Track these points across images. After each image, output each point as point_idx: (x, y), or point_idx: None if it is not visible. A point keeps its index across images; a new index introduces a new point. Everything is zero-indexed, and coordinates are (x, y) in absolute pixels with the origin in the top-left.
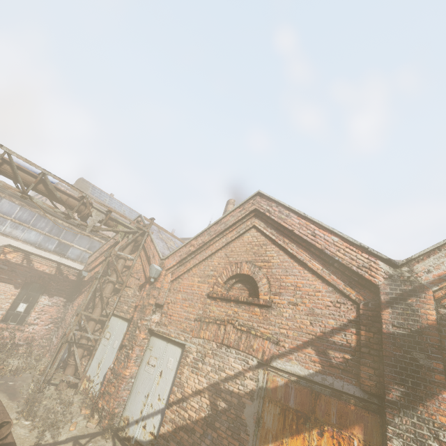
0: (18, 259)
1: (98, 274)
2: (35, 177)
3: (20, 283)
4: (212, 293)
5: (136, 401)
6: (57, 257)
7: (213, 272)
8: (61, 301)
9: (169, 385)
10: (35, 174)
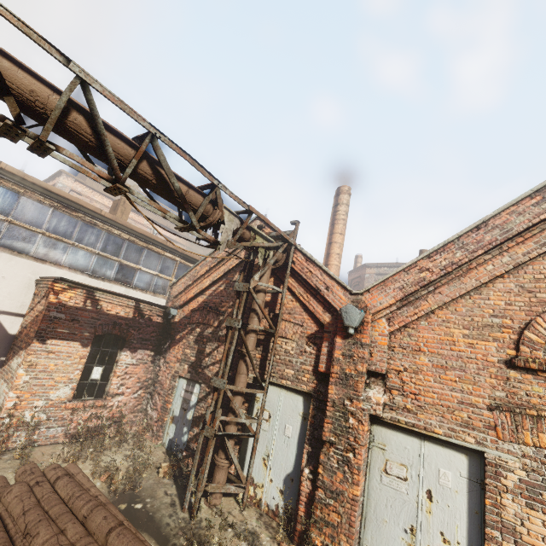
0: (78, 300)
1: (237, 322)
2: (131, 145)
3: (88, 337)
4: (526, 362)
5: (386, 536)
6: (122, 288)
7: (500, 320)
8: (148, 355)
9: (463, 519)
10: (130, 139)
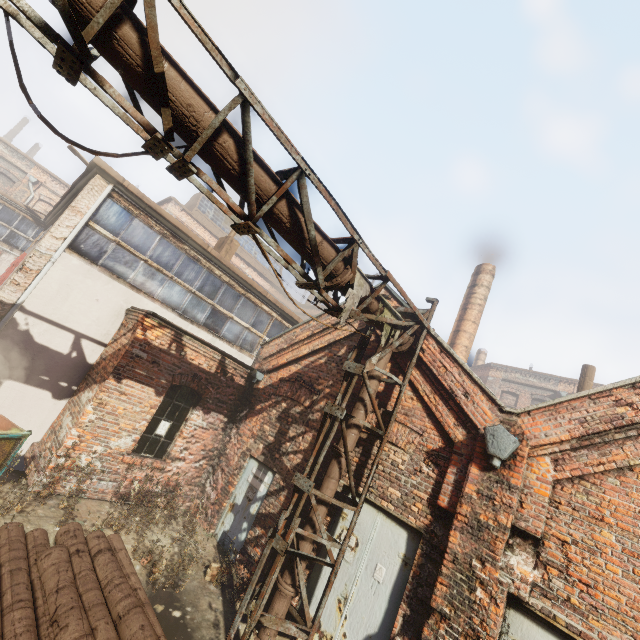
0: (163, 341)
1: (340, 411)
2: (274, 180)
3: (164, 385)
4: None
5: None
6: (209, 336)
7: None
8: (220, 421)
9: None
10: (274, 173)
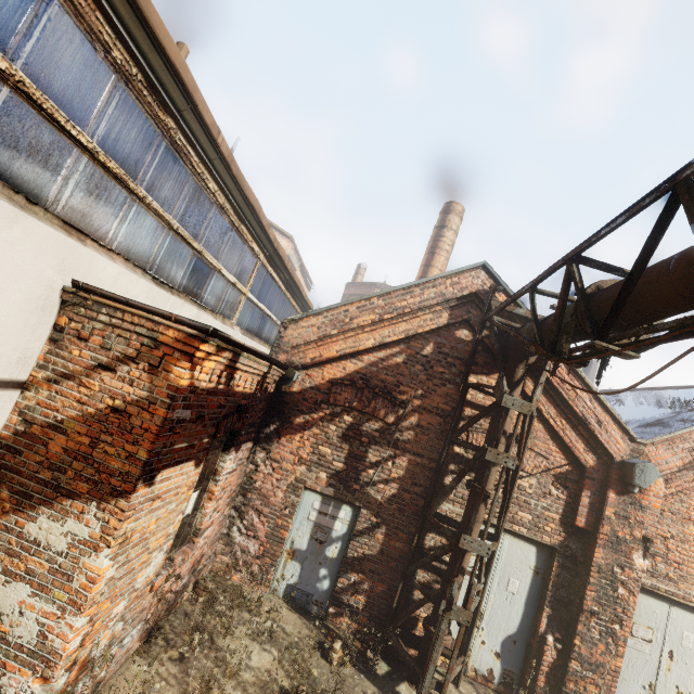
0: (213, 375)
1: (511, 461)
2: None
3: (204, 446)
4: None
5: (624, 693)
6: (193, 310)
7: None
8: (247, 450)
9: None
10: None
